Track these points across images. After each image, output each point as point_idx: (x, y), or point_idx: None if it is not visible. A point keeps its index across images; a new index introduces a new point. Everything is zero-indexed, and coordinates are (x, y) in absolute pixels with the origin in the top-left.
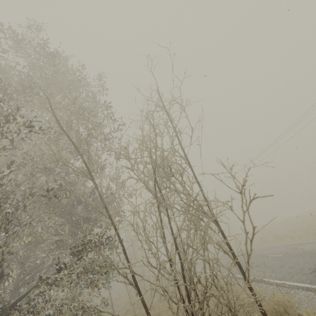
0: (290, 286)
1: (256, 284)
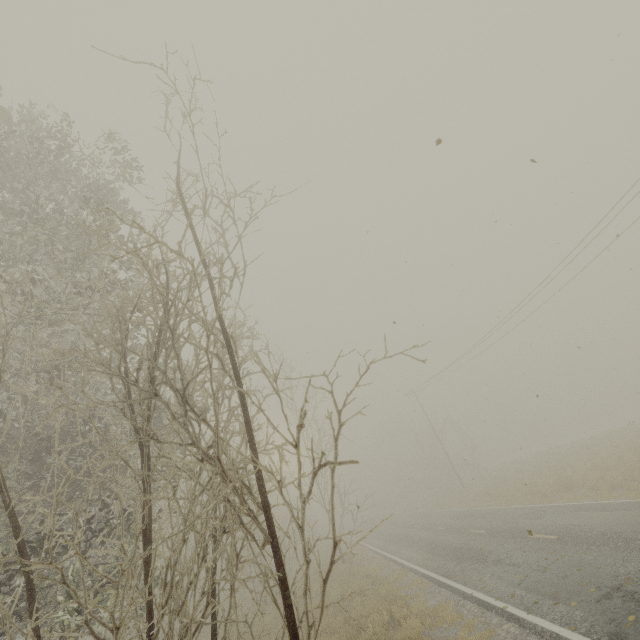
0: (544, 632)
1: (480, 612)
